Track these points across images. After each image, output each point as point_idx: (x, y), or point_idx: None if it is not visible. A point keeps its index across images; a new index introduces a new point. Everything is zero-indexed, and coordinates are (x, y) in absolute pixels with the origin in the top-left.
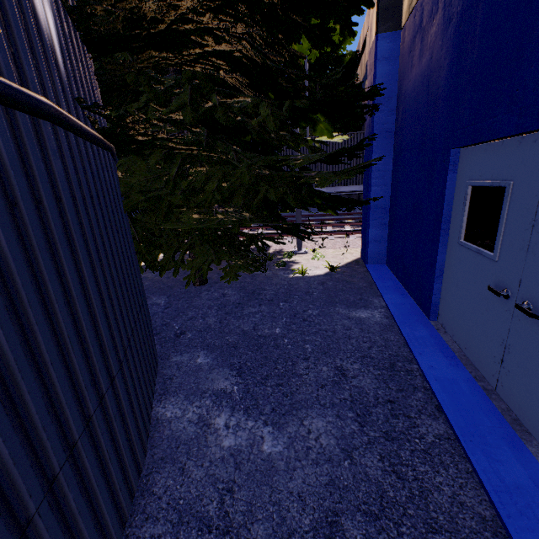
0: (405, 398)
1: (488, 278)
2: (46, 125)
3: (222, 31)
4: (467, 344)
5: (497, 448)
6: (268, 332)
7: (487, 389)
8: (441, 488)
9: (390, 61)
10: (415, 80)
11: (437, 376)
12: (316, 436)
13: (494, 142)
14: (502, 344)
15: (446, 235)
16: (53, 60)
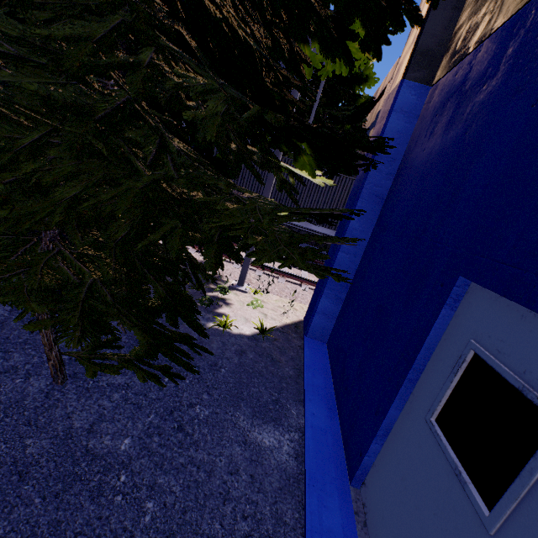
0: None
1: None
2: None
3: None
4: None
5: None
6: (107, 444)
7: None
8: None
9: (407, 116)
10: (432, 152)
11: None
12: None
13: None
14: None
15: (411, 387)
16: None
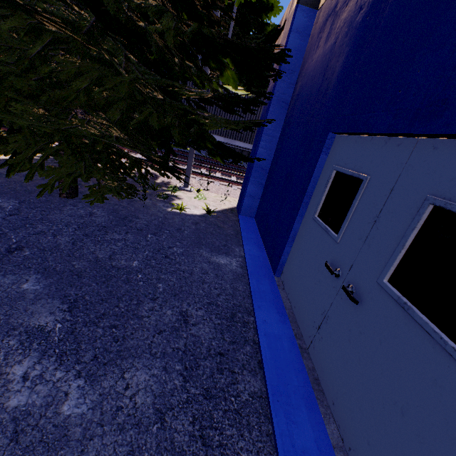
0: (235, 351)
1: (327, 255)
2: None
3: None
4: (297, 305)
5: (297, 409)
6: (124, 263)
7: (302, 347)
8: (241, 455)
9: (302, 36)
10: (317, 60)
11: (267, 331)
12: (133, 393)
13: (365, 137)
14: (323, 314)
15: (306, 208)
16: None
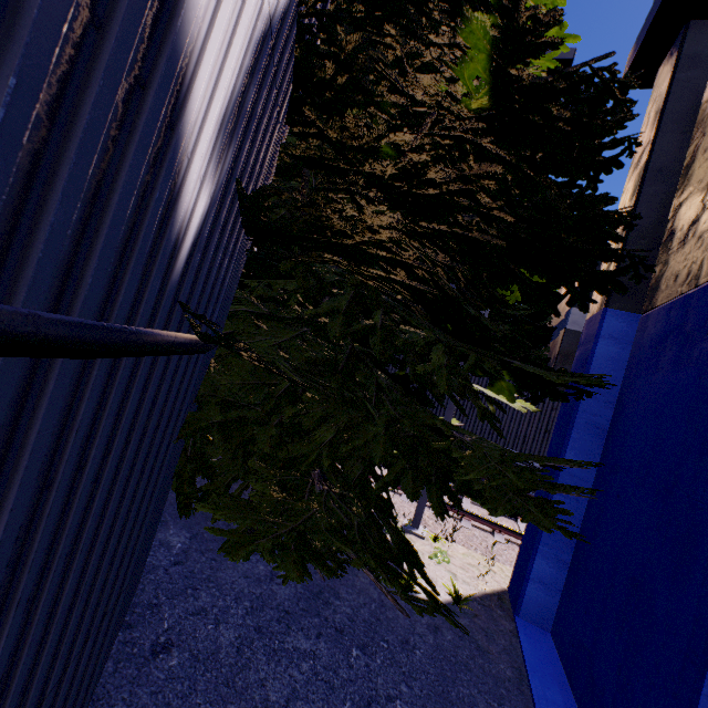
0: None
1: None
2: (69, 364)
3: (418, 252)
4: None
5: None
6: None
7: None
8: None
9: (618, 342)
10: (661, 388)
11: None
12: None
13: None
14: None
15: None
16: (168, 257)
